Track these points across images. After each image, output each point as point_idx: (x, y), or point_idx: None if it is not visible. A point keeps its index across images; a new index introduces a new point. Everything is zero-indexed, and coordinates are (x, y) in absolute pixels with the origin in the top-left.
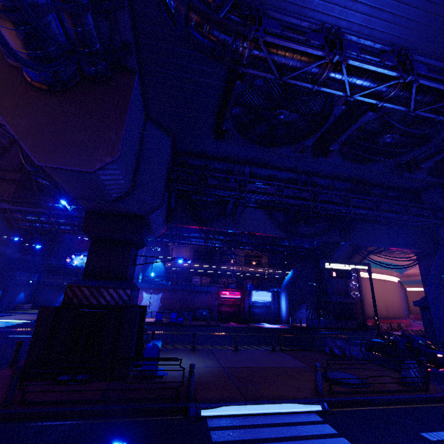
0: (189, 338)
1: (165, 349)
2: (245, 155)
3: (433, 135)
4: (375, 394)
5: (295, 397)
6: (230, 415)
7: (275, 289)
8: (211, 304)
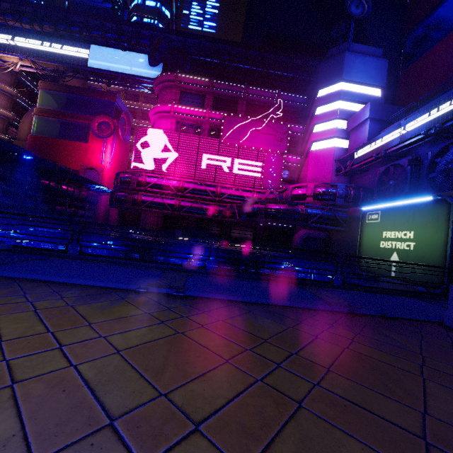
0: None
1: None
2: None
3: None
4: None
5: None
6: None
7: None
8: None
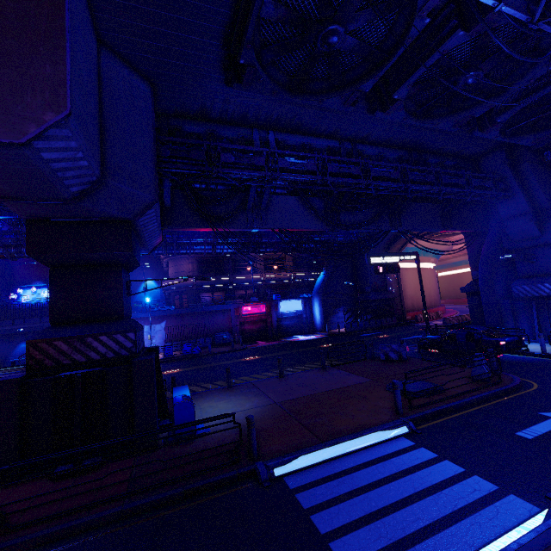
0: (216, 371)
1: (193, 394)
2: (268, 114)
3: (522, 73)
4: (454, 399)
5: (376, 423)
6: (311, 465)
7: (306, 295)
8: (232, 325)
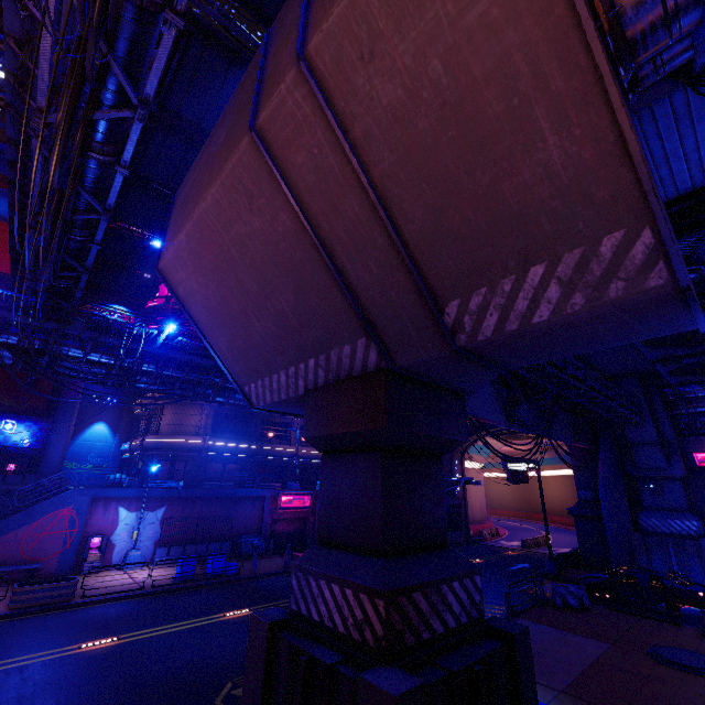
0: None
1: None
2: None
3: None
4: None
5: None
6: None
7: None
8: (263, 523)
